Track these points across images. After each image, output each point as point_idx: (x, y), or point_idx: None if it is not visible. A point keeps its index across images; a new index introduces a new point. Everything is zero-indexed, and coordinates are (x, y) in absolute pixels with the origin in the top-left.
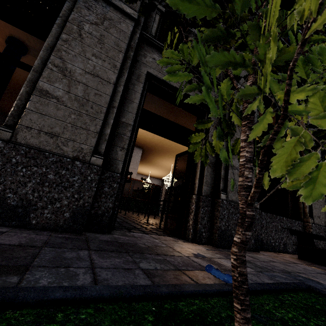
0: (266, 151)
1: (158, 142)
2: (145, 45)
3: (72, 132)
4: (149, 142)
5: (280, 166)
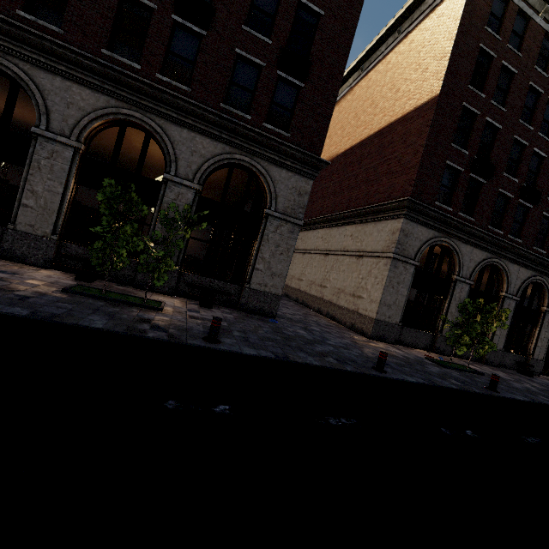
0: None
1: None
2: None
3: (540, 354)
4: None
5: None
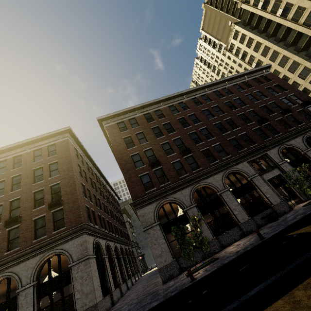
0: (307, 193)
1: (239, 178)
2: (261, 176)
3: (276, 199)
4: (234, 181)
5: (308, 193)
